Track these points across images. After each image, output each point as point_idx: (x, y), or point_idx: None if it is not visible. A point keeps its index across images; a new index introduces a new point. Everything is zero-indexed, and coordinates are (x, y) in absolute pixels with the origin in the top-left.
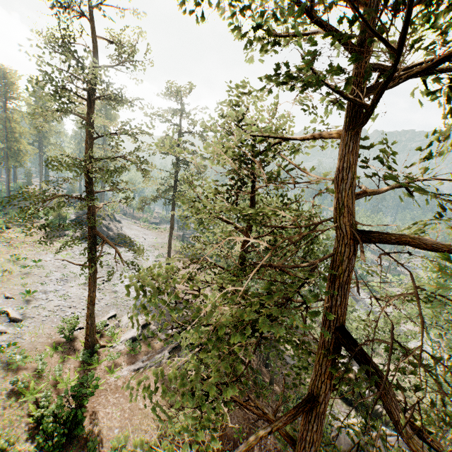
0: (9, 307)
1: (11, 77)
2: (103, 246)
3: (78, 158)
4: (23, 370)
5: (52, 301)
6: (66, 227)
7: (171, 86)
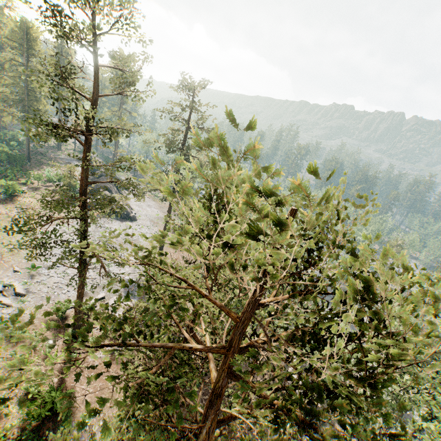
0: (16, 281)
1: (33, 33)
2: (90, 259)
3: (76, 175)
4: (22, 343)
5: (53, 277)
6: (58, 244)
7: (183, 81)
